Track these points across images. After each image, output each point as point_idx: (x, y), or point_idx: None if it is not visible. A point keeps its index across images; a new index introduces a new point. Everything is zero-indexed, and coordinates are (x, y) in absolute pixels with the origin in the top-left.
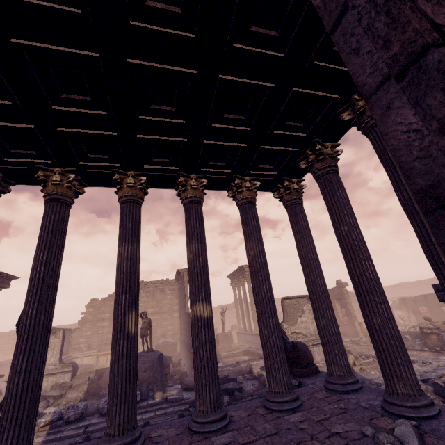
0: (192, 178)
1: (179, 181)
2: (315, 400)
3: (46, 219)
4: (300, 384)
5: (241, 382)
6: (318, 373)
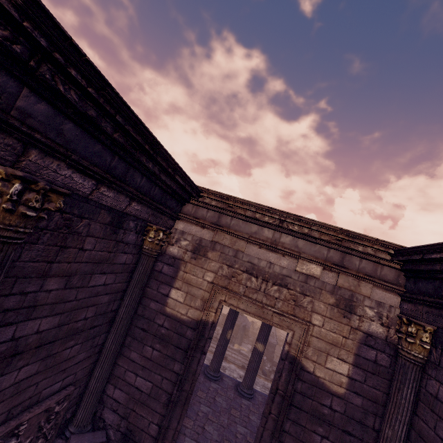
0: None
1: None
2: None
3: None
4: None
5: None
6: None
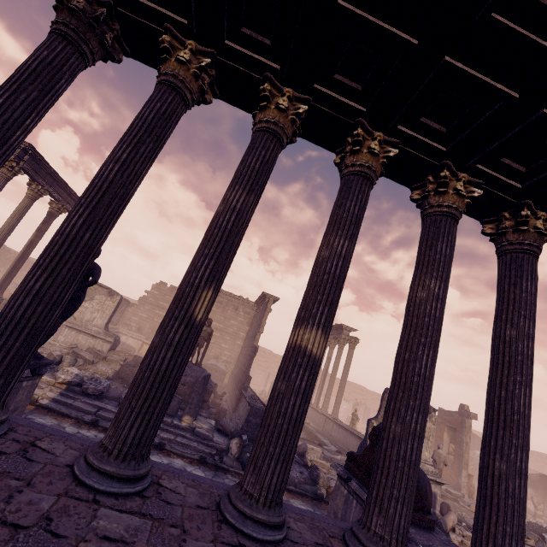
0: (375, 137)
1: (353, 133)
2: None
3: (148, 105)
4: None
5: None
6: (432, 531)
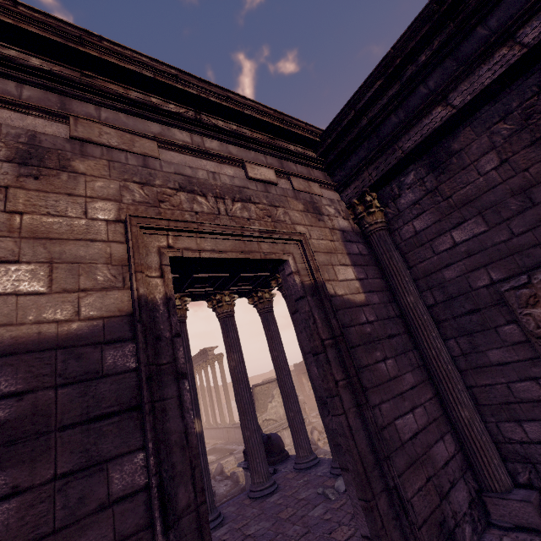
0: (176, 298)
1: None
2: (287, 480)
3: None
4: (275, 471)
5: (213, 485)
6: (288, 458)
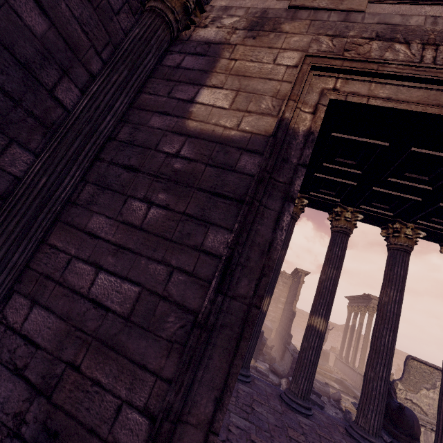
0: (348, 210)
1: (335, 211)
2: None
3: None
4: None
5: (325, 402)
6: None
